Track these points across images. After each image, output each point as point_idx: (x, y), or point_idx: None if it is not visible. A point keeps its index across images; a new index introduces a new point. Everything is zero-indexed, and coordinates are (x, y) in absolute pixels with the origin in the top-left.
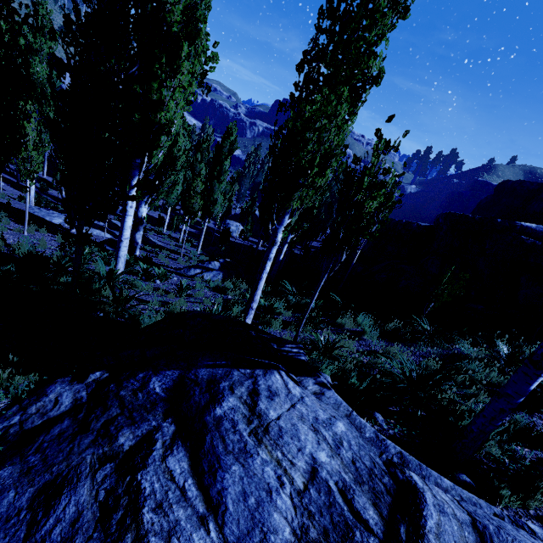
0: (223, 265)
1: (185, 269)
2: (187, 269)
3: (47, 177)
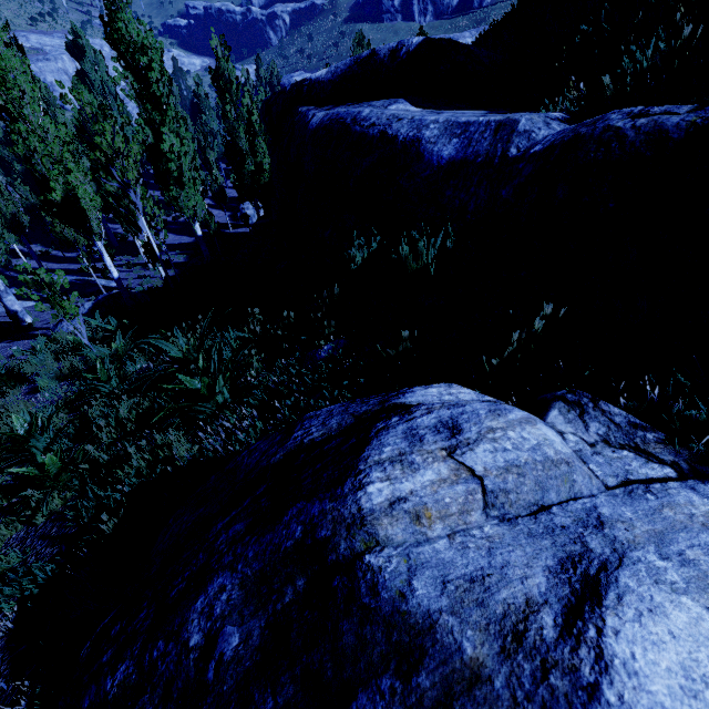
0: (97, 304)
1: (52, 326)
2: (53, 326)
3: (18, 246)
